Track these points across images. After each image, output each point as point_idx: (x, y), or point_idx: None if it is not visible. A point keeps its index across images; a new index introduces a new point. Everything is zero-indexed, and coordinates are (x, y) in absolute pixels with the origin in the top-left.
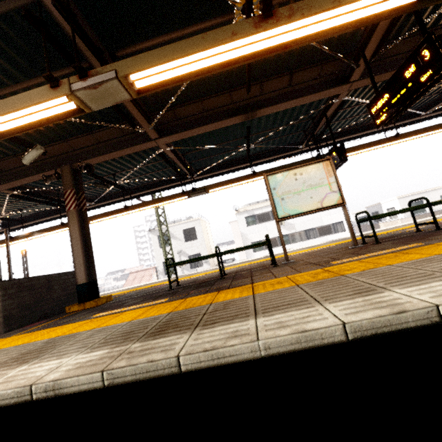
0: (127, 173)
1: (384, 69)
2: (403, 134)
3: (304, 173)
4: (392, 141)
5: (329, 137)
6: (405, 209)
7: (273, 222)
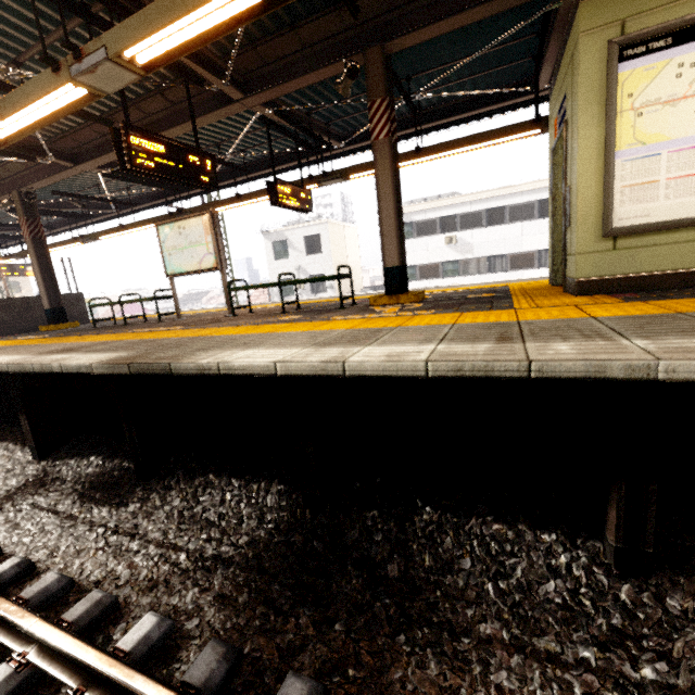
0: (118, 181)
1: (281, 77)
2: (429, 148)
3: (187, 228)
4: (410, 160)
5: None
6: (258, 285)
7: (439, 237)
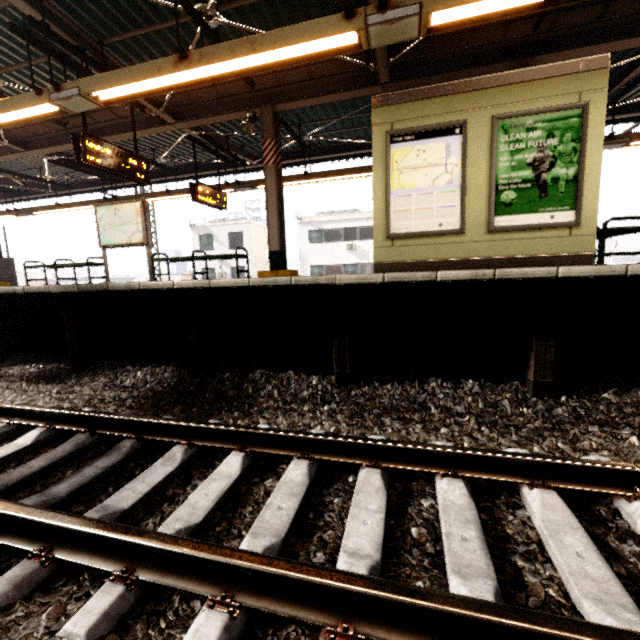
0: (59, 167)
1: (204, 113)
2: (313, 174)
3: (121, 210)
4: (301, 181)
5: (287, 156)
6: (176, 258)
7: (342, 244)
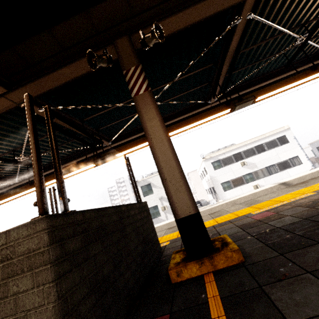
0: (155, 95)
1: None
2: None
3: None
4: None
5: None
6: None
7: (236, 163)
